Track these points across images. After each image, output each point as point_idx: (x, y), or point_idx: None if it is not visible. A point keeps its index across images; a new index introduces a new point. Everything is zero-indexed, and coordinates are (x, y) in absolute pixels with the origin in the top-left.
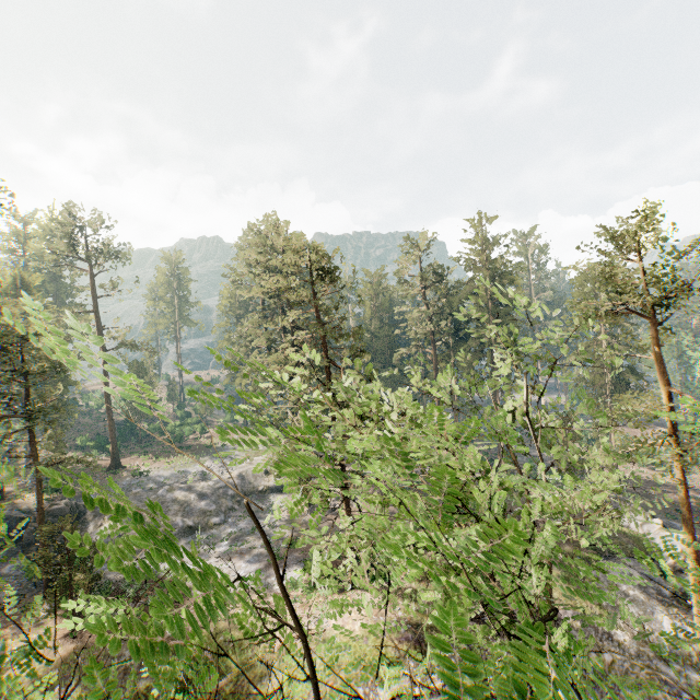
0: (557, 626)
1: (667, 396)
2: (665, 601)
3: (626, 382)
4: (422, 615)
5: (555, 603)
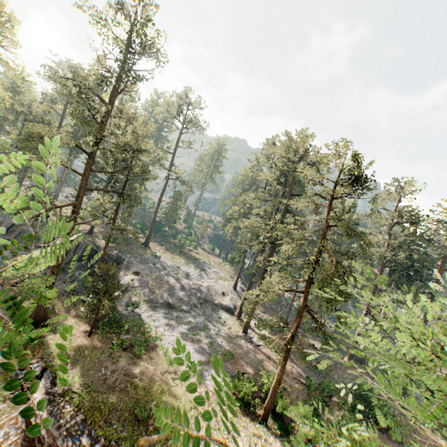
0: None
1: None
2: None
3: None
4: None
5: None
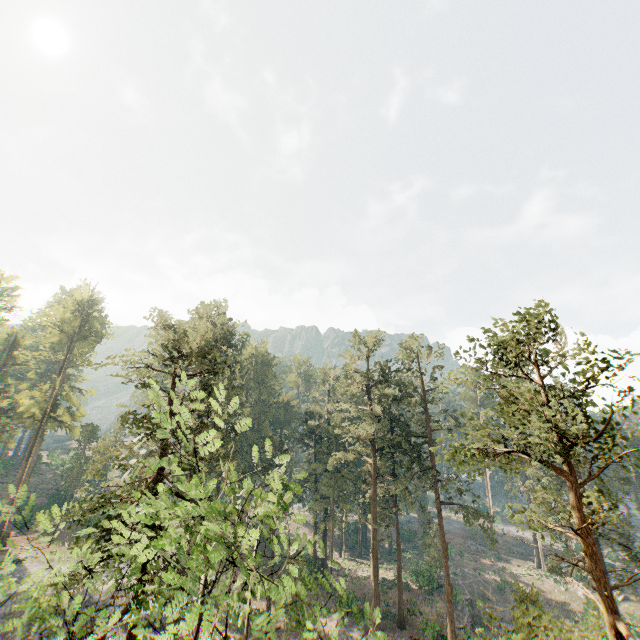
0: None
1: (616, 633)
2: None
3: (628, 547)
4: None
5: None
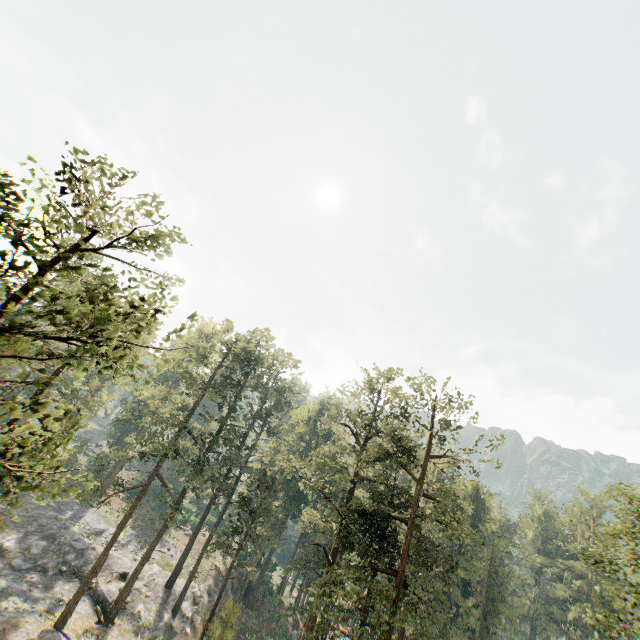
0: None
1: None
2: None
3: None
4: None
5: None
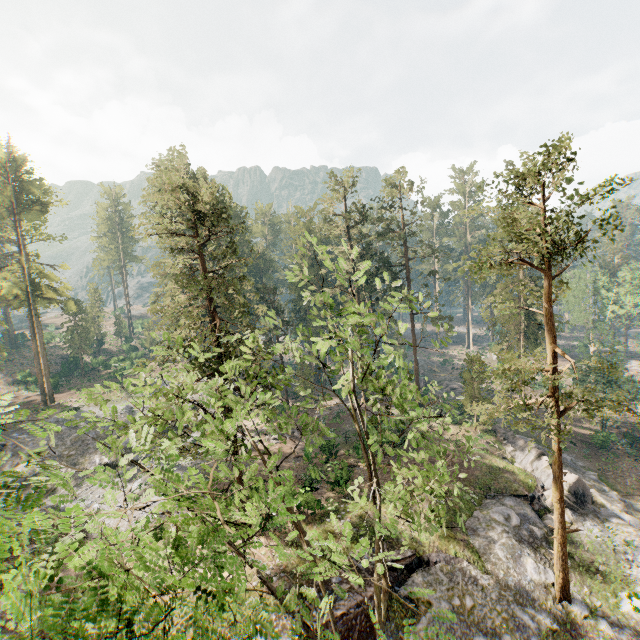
0: (428, 570)
1: (549, 355)
2: (536, 542)
3: (539, 322)
4: (299, 562)
5: (429, 547)
